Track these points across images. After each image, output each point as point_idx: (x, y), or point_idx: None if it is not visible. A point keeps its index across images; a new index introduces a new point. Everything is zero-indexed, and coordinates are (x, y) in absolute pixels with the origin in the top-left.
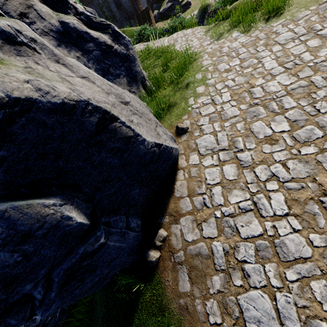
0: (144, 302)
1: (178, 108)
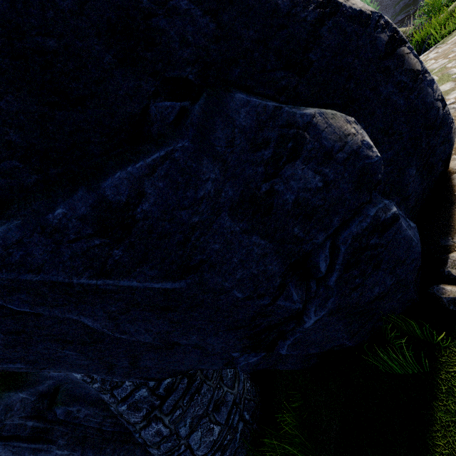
0: (454, 378)
1: None
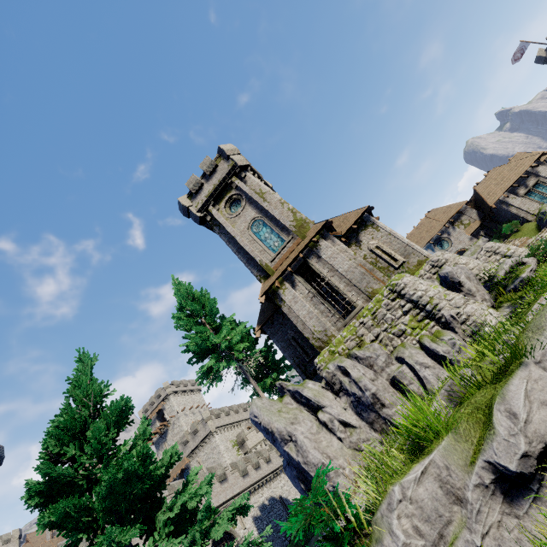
0: None
1: None
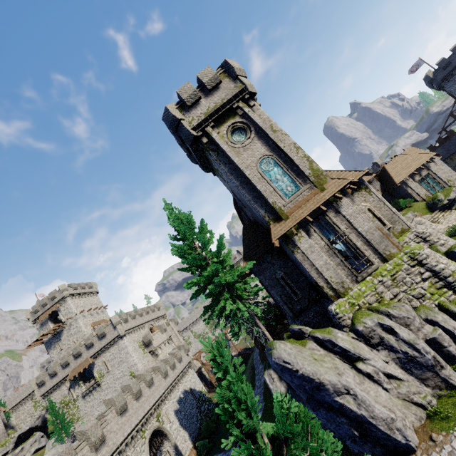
0: None
1: (447, 423)
